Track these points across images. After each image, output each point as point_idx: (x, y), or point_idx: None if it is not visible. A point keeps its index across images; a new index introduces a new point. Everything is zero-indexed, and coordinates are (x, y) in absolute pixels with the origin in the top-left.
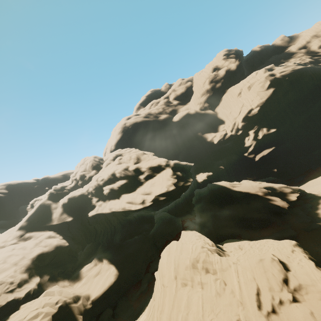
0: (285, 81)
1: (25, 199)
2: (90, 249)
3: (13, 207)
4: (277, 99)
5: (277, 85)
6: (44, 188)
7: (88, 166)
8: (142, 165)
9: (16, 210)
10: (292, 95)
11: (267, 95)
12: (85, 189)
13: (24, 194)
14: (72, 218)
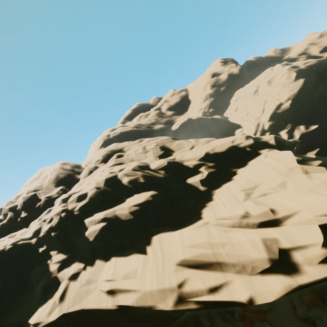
0: (312, 72)
1: None
2: None
3: None
4: (308, 91)
5: (305, 75)
6: None
7: (48, 179)
8: (185, 155)
9: None
10: (322, 88)
11: (297, 85)
12: (32, 230)
13: None
14: None
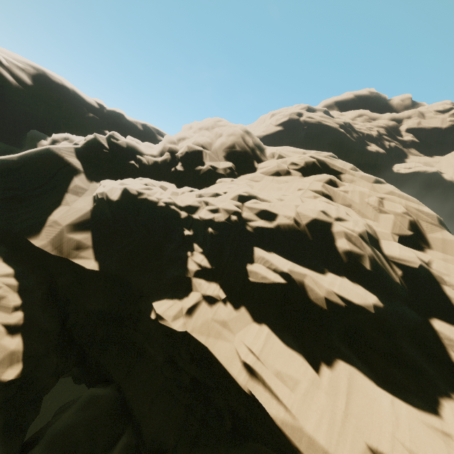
0: None
1: (56, 124)
2: (84, 425)
3: (24, 121)
4: None
5: None
6: (103, 130)
7: (221, 141)
8: None
9: (25, 132)
10: None
11: None
12: (187, 201)
13: (60, 114)
14: (98, 270)
